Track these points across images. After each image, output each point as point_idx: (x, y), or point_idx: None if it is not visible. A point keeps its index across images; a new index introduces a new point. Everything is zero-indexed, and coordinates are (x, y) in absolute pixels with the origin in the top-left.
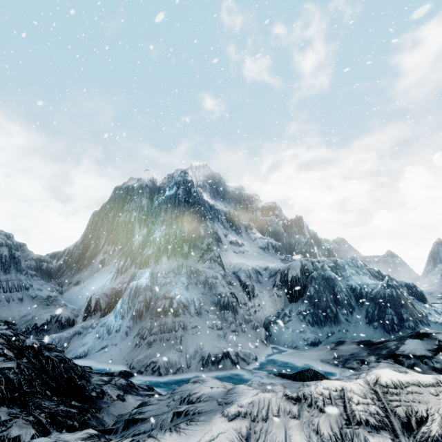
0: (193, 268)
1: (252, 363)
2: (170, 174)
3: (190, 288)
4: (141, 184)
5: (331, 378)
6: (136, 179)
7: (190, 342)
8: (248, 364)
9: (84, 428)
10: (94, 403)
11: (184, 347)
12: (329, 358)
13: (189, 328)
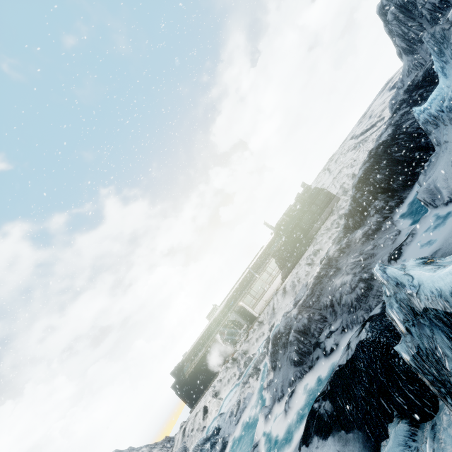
0: (435, 37)
1: (440, 207)
2: None
3: (447, 72)
4: None
5: (389, 264)
6: None
7: (437, 162)
8: (435, 208)
9: (360, 225)
10: (366, 217)
11: (431, 169)
12: (437, 254)
13: (442, 143)
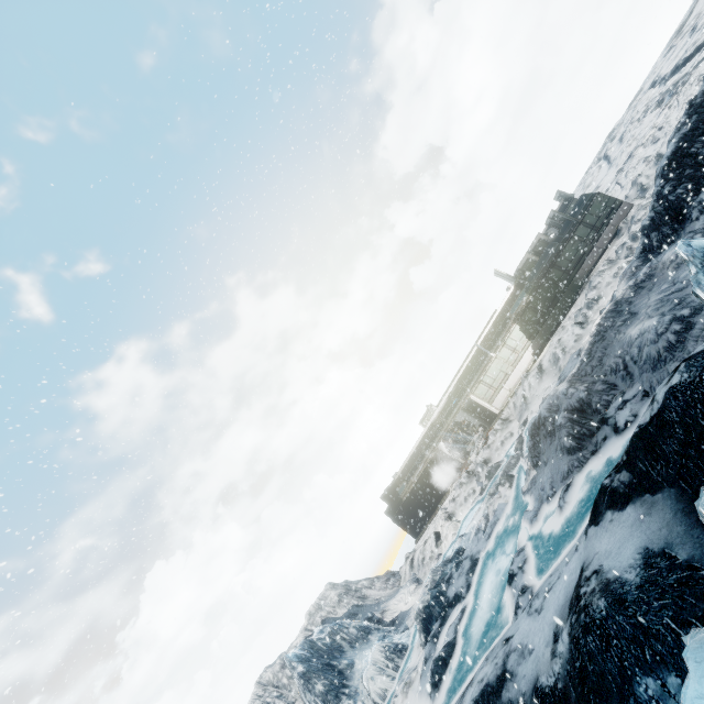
0: None
1: None
2: None
3: None
4: None
5: None
6: None
7: None
8: None
9: (671, 241)
10: (684, 224)
11: None
12: None
13: None
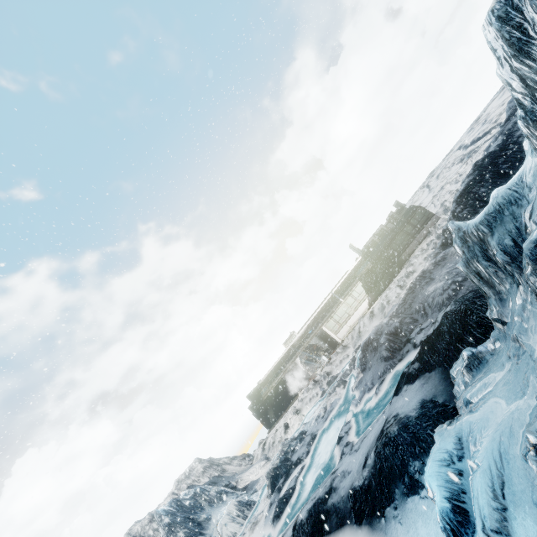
0: None
1: None
2: None
3: None
4: None
5: None
6: None
7: None
8: None
9: None
10: None
11: None
12: None
13: None
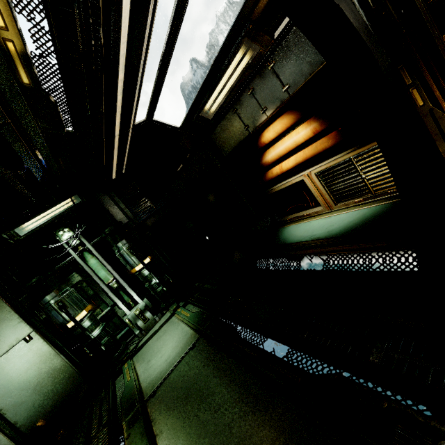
0: None
1: None
2: (208, 45)
3: None
4: (201, 75)
5: None
6: (188, 76)
7: None
8: None
9: None
10: None
11: None
12: None
13: None
